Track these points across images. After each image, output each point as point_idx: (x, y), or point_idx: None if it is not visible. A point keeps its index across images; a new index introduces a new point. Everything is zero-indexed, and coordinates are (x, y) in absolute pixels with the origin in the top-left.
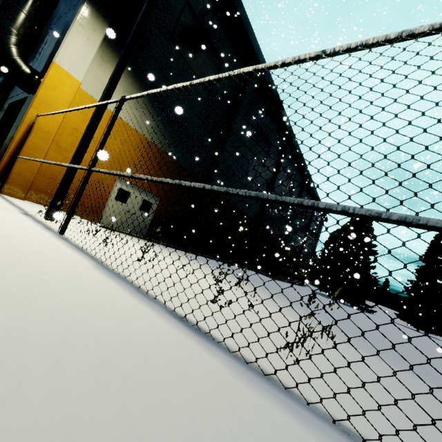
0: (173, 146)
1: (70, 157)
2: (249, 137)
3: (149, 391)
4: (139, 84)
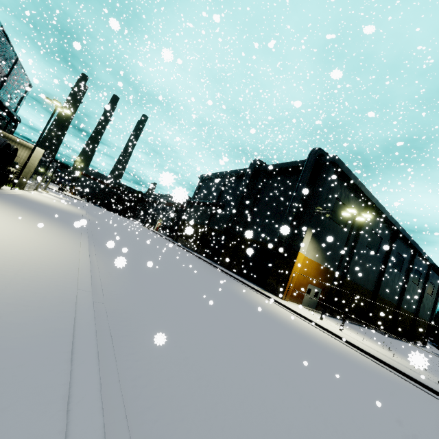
0: (328, 262)
1: (296, 280)
2: (367, 240)
3: (400, 365)
4: (318, 242)
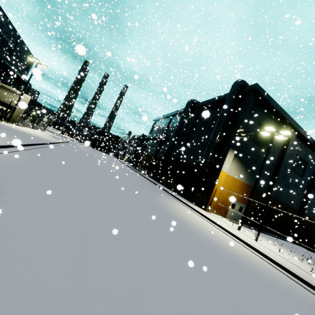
0: (252, 181)
1: (220, 195)
2: (291, 164)
3: None
4: (241, 163)
